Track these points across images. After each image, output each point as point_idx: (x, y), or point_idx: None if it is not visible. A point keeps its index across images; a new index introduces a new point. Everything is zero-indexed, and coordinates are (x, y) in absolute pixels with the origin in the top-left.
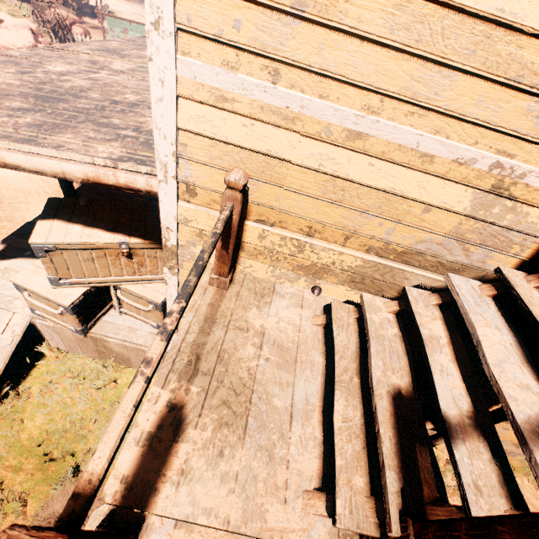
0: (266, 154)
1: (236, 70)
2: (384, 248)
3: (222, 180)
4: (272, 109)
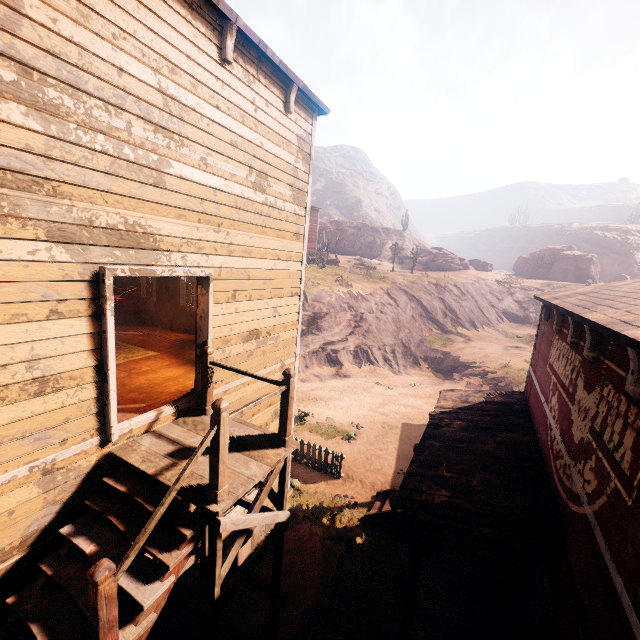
0: None
1: None
2: (2, 554)
3: None
4: None
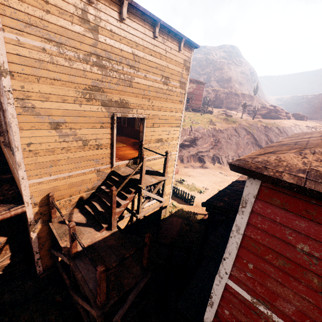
0: (53, 187)
1: (42, 177)
2: (88, 189)
3: (44, 197)
4: (52, 179)
